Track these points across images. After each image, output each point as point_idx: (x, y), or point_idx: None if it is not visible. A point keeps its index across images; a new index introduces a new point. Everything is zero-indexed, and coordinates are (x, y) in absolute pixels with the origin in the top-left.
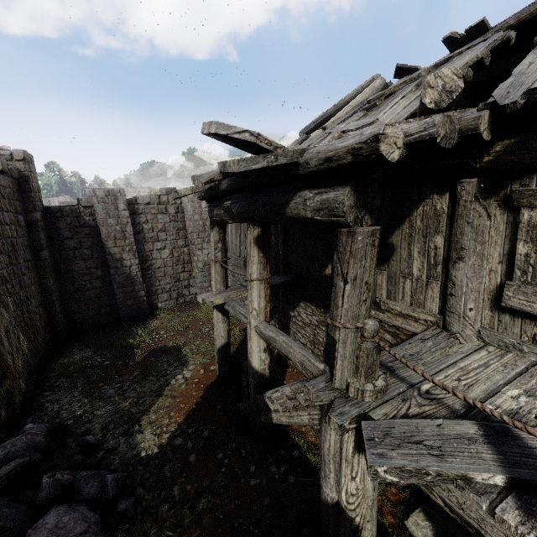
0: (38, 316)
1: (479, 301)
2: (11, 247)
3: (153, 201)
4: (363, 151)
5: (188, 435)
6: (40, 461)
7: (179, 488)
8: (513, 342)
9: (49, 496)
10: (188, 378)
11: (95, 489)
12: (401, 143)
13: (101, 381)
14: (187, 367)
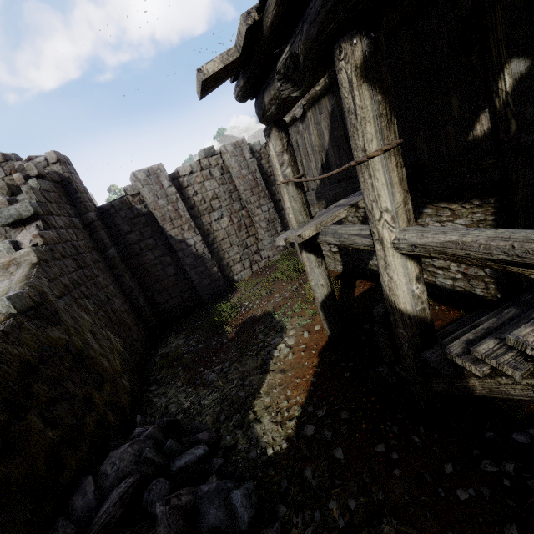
0: (125, 314)
1: None
2: (74, 250)
3: (195, 169)
4: None
5: (319, 419)
6: (155, 474)
7: (338, 505)
8: None
9: (170, 529)
10: (292, 346)
11: (223, 512)
12: None
13: (200, 366)
14: (286, 334)
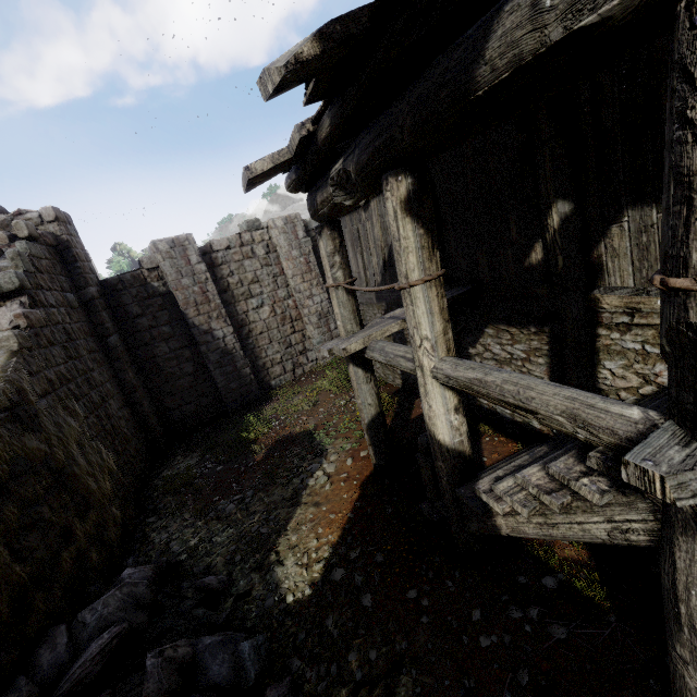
0: (123, 421)
1: None
2: (65, 335)
3: (234, 244)
4: None
5: (351, 562)
6: (147, 625)
7: (358, 657)
8: None
9: (161, 686)
10: (331, 474)
11: (227, 666)
12: None
13: (215, 494)
14: (327, 459)
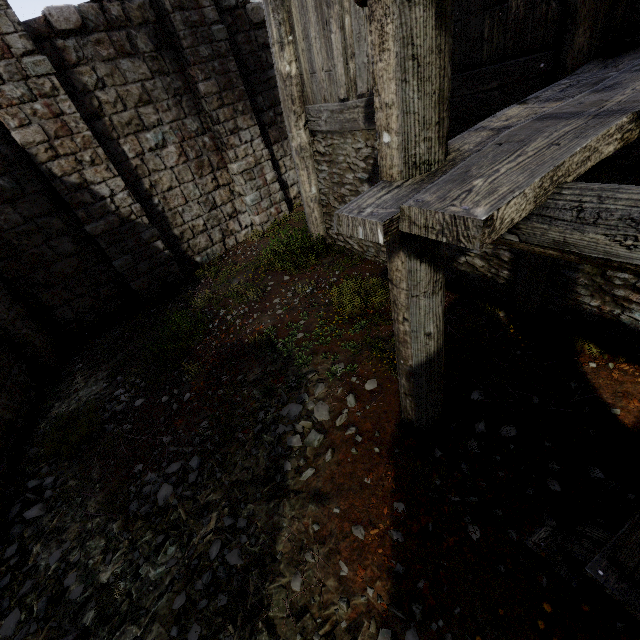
0: None
1: None
2: None
3: (92, 22)
4: None
5: None
6: None
7: None
8: None
9: None
10: (326, 427)
11: None
12: None
13: (136, 457)
14: (309, 393)
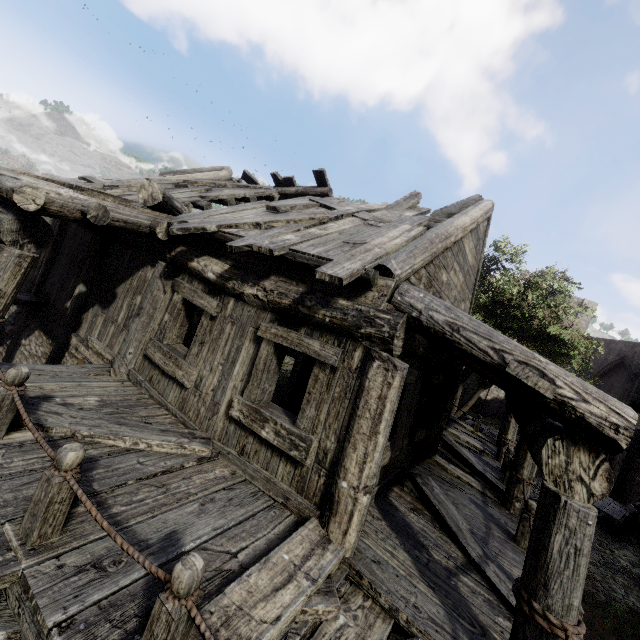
0: None
1: (138, 349)
2: None
3: None
4: (9, 194)
5: None
6: None
7: None
8: (140, 380)
9: None
10: None
11: None
12: (42, 202)
13: None
14: None
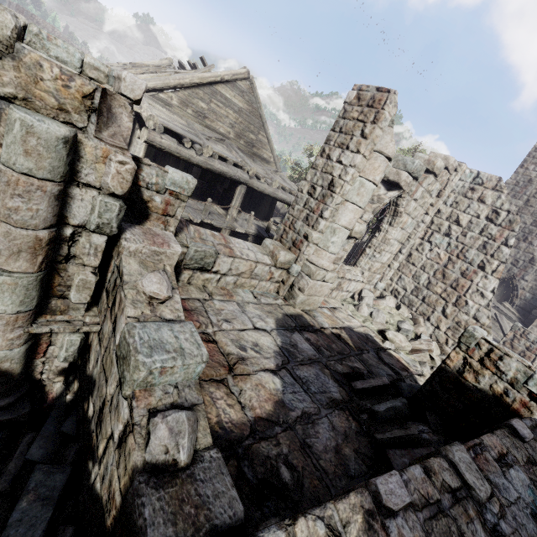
0: None
1: None
2: None
3: None
4: None
5: None
6: None
7: None
8: None
9: None
10: None
11: None
12: None
13: None
14: None
